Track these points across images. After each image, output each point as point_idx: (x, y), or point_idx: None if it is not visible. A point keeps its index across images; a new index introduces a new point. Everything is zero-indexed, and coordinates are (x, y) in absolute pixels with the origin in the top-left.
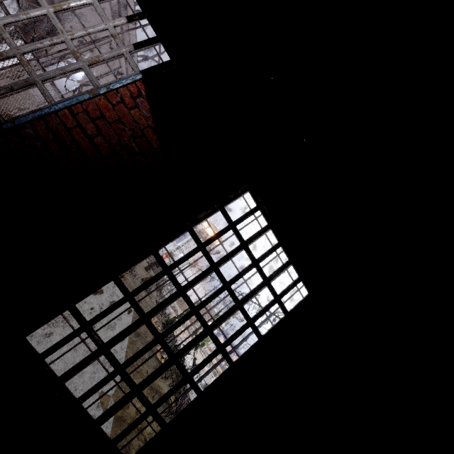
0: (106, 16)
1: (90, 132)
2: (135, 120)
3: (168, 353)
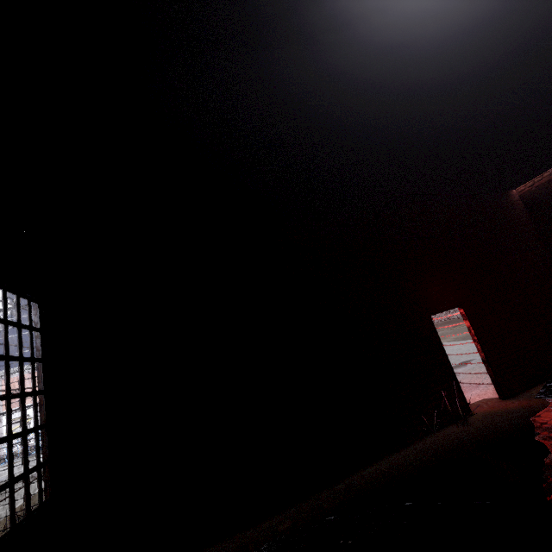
0: None
1: None
2: None
3: (22, 436)
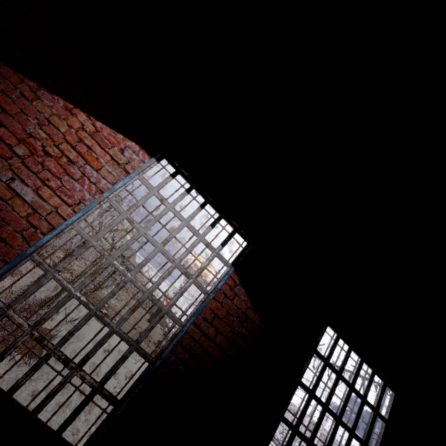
0: (197, 232)
1: (211, 335)
2: (238, 307)
3: None
